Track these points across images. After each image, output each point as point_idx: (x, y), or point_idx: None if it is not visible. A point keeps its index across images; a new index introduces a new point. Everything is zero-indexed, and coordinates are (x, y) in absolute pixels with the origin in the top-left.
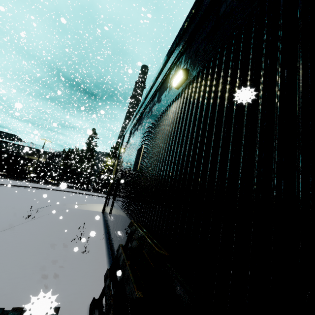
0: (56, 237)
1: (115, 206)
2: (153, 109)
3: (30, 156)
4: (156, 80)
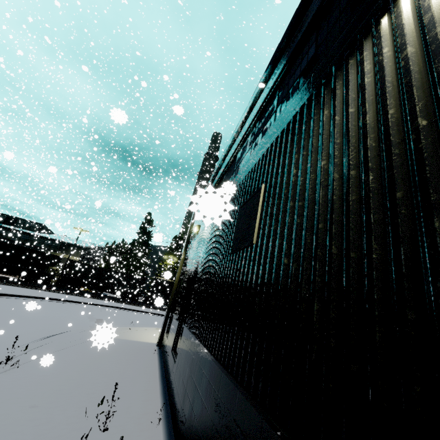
0: (46, 425)
1: (186, 338)
2: (268, 123)
3: (59, 253)
4: (269, 75)
